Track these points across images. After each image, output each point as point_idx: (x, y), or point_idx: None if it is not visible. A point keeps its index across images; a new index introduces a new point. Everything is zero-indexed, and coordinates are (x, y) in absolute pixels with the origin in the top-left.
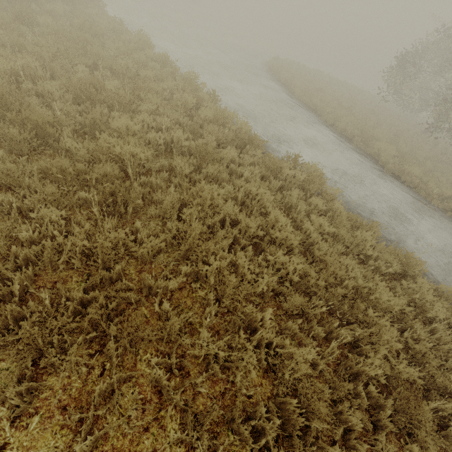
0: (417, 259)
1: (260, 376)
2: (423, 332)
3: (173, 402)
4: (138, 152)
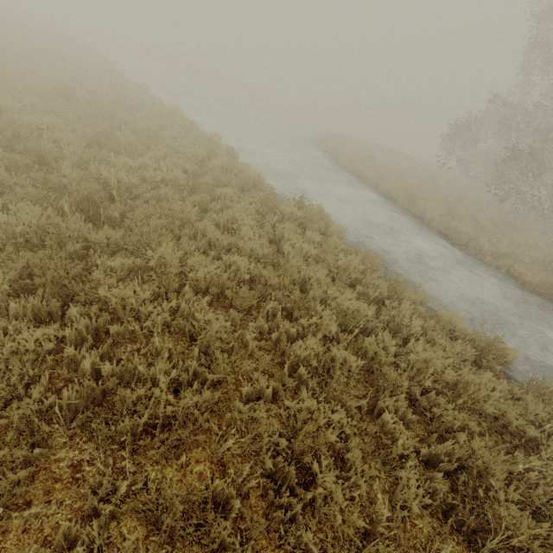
0: (435, 300)
1: (185, 347)
2: (387, 339)
3: (73, 323)
4: (124, 177)
